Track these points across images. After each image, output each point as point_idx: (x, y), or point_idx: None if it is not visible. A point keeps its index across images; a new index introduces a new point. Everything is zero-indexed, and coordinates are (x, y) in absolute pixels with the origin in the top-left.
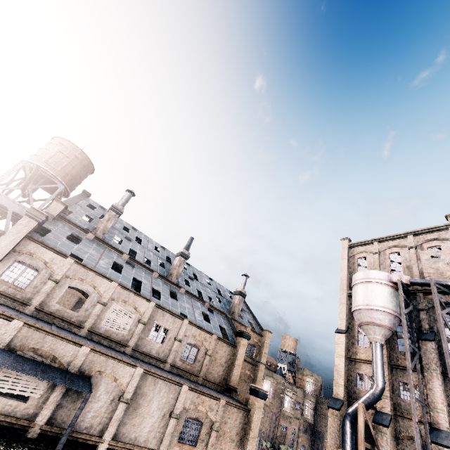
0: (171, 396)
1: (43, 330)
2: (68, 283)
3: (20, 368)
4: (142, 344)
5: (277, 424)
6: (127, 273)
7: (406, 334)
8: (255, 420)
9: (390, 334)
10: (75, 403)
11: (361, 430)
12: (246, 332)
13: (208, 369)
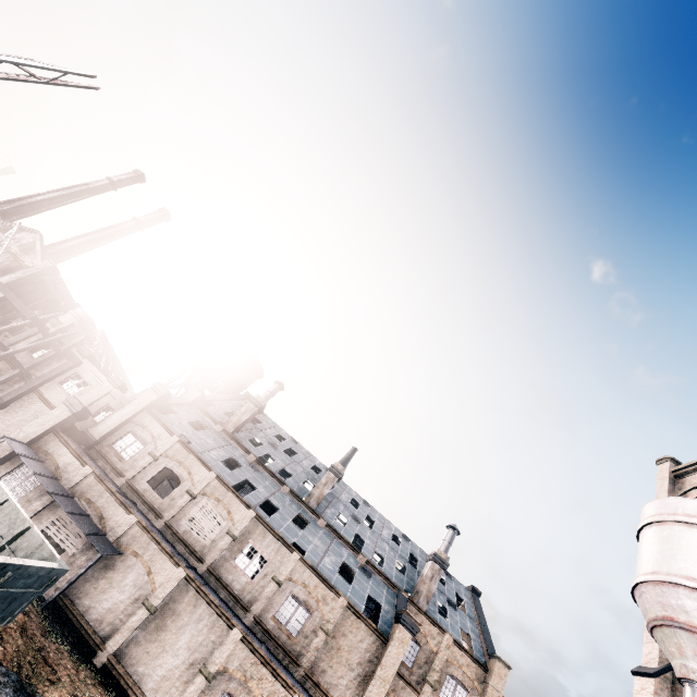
0: (213, 639)
1: (105, 483)
2: (166, 463)
3: (61, 501)
4: (223, 567)
5: None
6: (241, 473)
7: None
8: None
9: None
10: (99, 581)
11: None
12: (409, 614)
13: (320, 660)
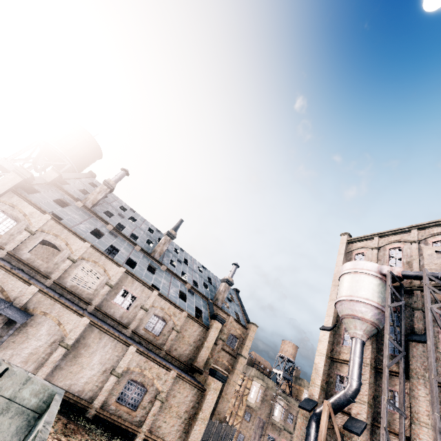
0: (117, 354)
1: None
2: (43, 237)
3: None
4: (106, 305)
5: (264, 432)
6: (106, 240)
7: (387, 328)
8: (208, 401)
9: (374, 331)
10: (15, 336)
11: (322, 431)
12: (221, 315)
13: (173, 345)
